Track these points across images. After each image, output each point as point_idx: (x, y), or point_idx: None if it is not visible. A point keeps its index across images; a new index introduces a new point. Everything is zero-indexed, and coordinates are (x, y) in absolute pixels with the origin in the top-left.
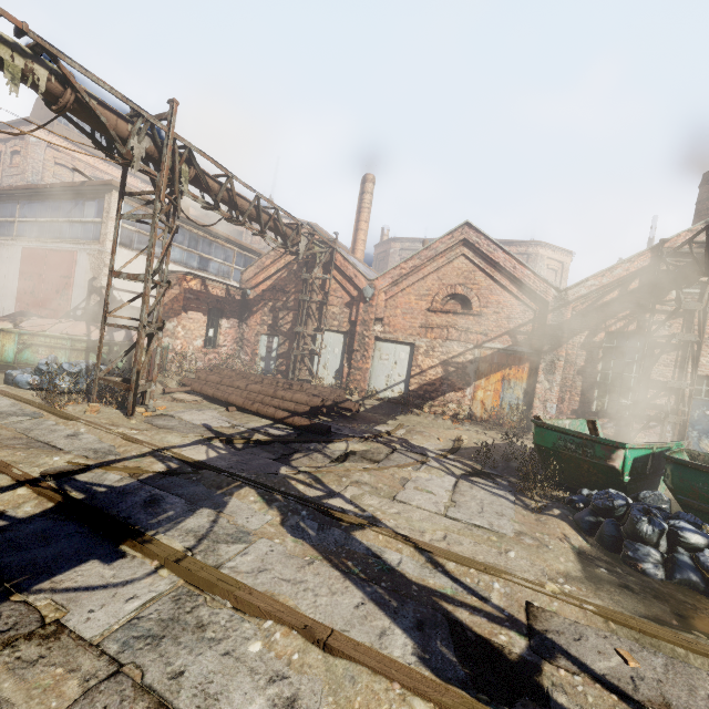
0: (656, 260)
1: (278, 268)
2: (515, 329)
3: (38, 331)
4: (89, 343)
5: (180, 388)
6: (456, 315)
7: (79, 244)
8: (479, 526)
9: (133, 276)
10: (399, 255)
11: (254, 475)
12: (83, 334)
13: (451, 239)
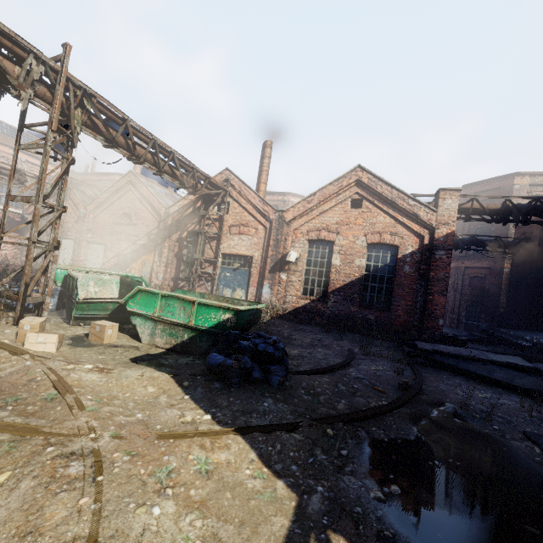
0: None
1: None
2: (150, 232)
3: None
4: None
5: None
6: (125, 225)
7: None
8: None
9: None
10: None
11: None
12: None
13: (124, 181)
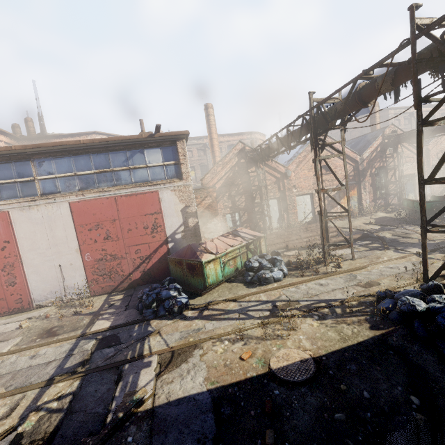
0: (383, 139)
1: (226, 171)
2: (348, 175)
3: (225, 251)
4: (246, 246)
5: None
6: (326, 175)
7: (157, 185)
8: None
9: (337, 189)
10: None
11: (442, 245)
12: (240, 241)
13: None
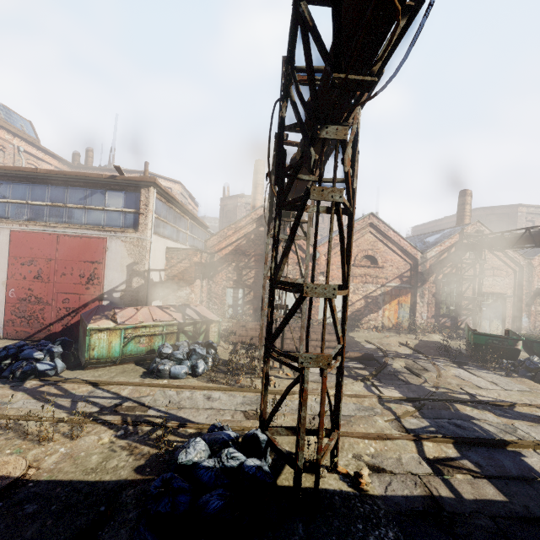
0: (461, 238)
1: (238, 237)
2: (402, 275)
3: (137, 323)
4: (178, 326)
5: (238, 346)
6: (369, 268)
7: (108, 231)
8: (520, 390)
9: (291, 280)
10: (244, 207)
11: (436, 396)
12: (171, 318)
13: (363, 222)
